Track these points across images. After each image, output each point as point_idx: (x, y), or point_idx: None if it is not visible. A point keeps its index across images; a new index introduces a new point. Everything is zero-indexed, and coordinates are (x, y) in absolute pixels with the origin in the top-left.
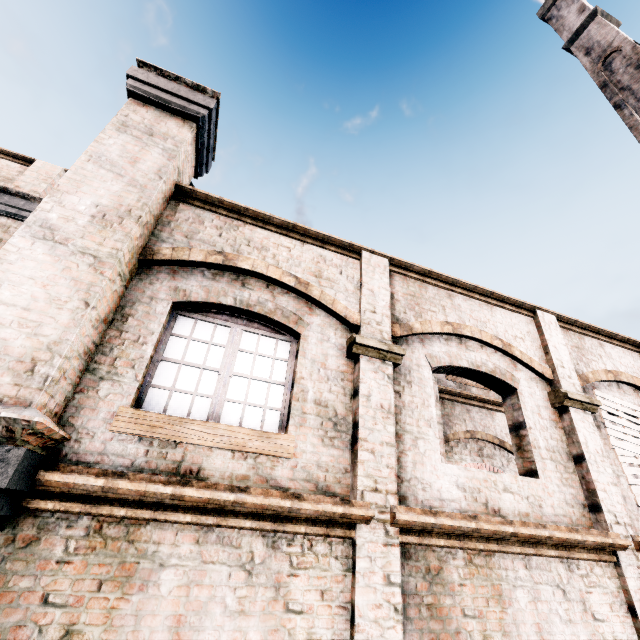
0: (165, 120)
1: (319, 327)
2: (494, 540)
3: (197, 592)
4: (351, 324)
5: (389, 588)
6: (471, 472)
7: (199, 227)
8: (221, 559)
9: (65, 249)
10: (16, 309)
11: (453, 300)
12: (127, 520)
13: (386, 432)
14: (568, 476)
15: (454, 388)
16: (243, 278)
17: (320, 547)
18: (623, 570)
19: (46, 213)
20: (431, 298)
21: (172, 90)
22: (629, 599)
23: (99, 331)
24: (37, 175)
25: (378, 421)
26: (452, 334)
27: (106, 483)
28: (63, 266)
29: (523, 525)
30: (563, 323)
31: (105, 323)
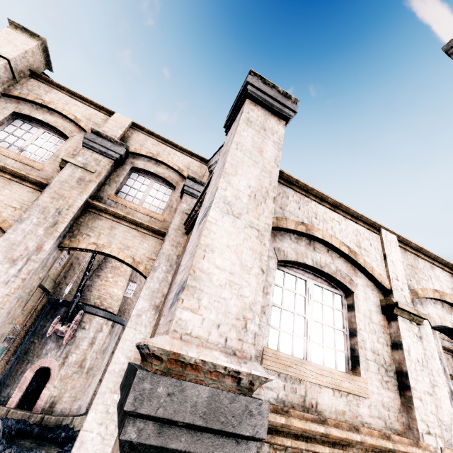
0: (269, 118)
1: (362, 287)
2: None
3: None
4: (384, 288)
5: None
6: None
7: (286, 201)
8: None
9: (240, 223)
10: (225, 273)
11: (434, 271)
12: (289, 448)
13: (425, 383)
14: None
15: None
16: (313, 243)
17: None
18: None
19: (224, 191)
20: (422, 269)
21: (274, 96)
22: None
23: None
24: (116, 124)
25: (418, 373)
26: (438, 299)
27: (286, 421)
28: (243, 237)
29: None
30: None
31: None
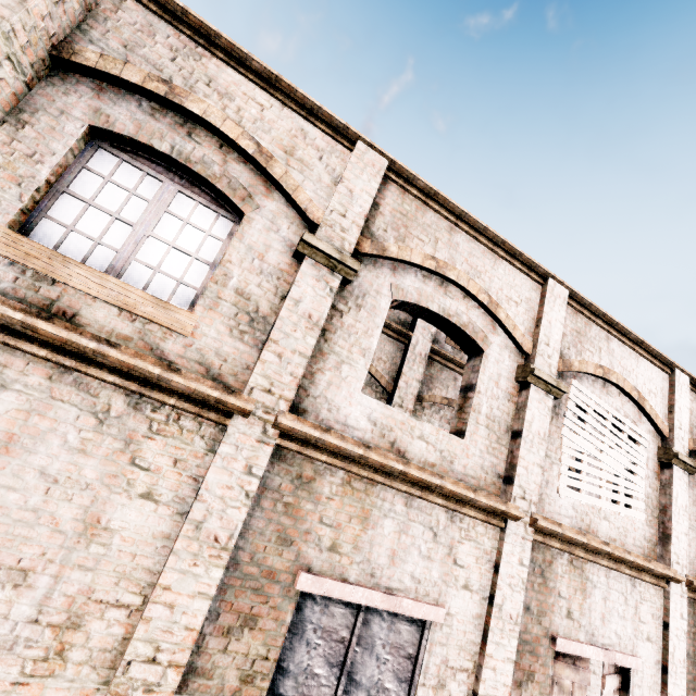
0: None
1: (271, 214)
2: (383, 473)
3: (38, 421)
4: (310, 221)
5: (247, 477)
6: (390, 411)
7: (146, 39)
8: (73, 401)
9: None
10: None
11: (453, 236)
12: None
13: (304, 342)
14: (497, 447)
15: (450, 353)
16: (192, 126)
17: (188, 423)
18: (505, 536)
19: None
20: (426, 225)
21: None
22: (498, 559)
23: None
24: None
25: (299, 329)
26: (434, 272)
27: None
28: None
29: (419, 469)
30: (575, 302)
31: None
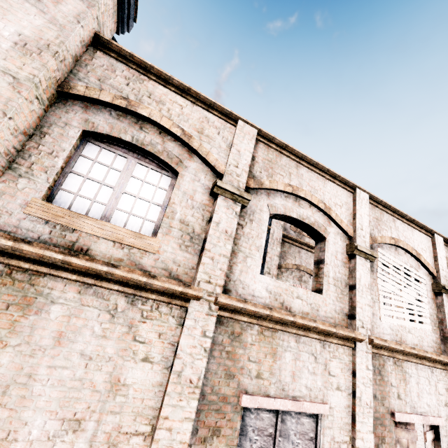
0: None
1: (194, 170)
2: (280, 324)
3: (75, 321)
4: (218, 172)
5: (204, 338)
6: (278, 283)
7: (111, 74)
8: (94, 305)
9: None
10: None
11: (299, 170)
12: (30, 271)
13: (225, 248)
14: (342, 296)
15: (294, 236)
16: (142, 123)
17: (164, 309)
18: (356, 352)
19: None
20: (283, 165)
21: None
22: (354, 368)
23: (19, 140)
24: None
25: (221, 240)
26: (291, 193)
27: (14, 245)
28: None
29: (301, 318)
30: (373, 201)
31: (25, 135)
